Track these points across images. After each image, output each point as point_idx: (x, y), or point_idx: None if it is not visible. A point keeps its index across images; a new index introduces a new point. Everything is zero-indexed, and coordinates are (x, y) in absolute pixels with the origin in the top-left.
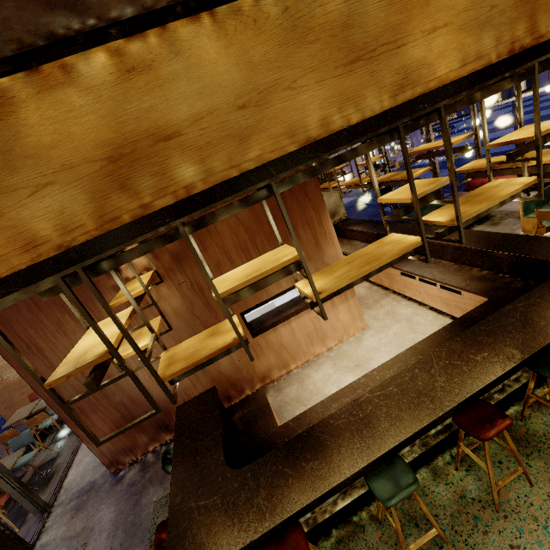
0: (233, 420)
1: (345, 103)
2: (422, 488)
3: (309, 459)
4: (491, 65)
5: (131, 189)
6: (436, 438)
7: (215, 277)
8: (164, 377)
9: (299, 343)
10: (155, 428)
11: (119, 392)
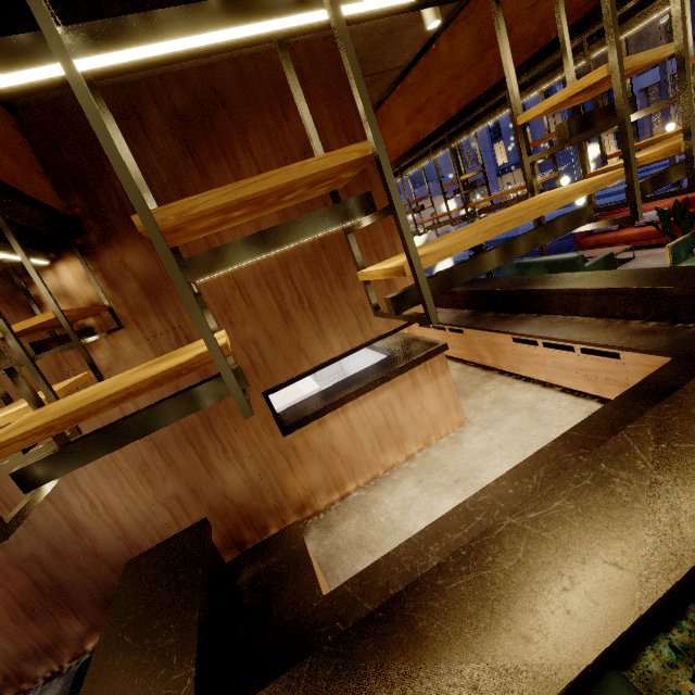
0: (236, 586)
1: None
2: None
3: (396, 683)
4: None
5: None
6: None
7: (219, 327)
8: None
9: (361, 446)
10: (101, 605)
11: (30, 536)
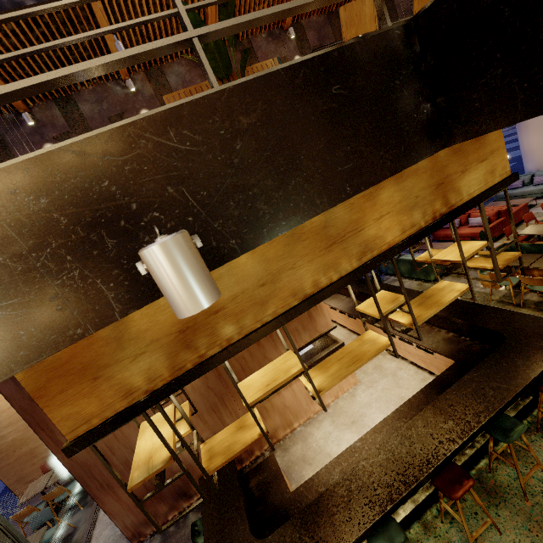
0: (250, 487)
1: (328, 269)
2: (416, 542)
3: (321, 526)
4: (421, 231)
5: (193, 347)
6: (423, 494)
7: None
8: (209, 471)
9: (300, 402)
10: (175, 496)
11: None
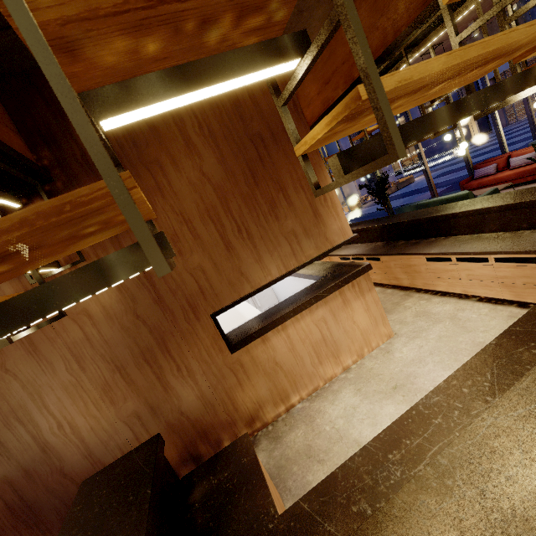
0: (189, 504)
1: None
2: None
3: None
4: None
5: None
6: None
7: None
8: None
9: (301, 360)
10: None
11: (3, 458)
